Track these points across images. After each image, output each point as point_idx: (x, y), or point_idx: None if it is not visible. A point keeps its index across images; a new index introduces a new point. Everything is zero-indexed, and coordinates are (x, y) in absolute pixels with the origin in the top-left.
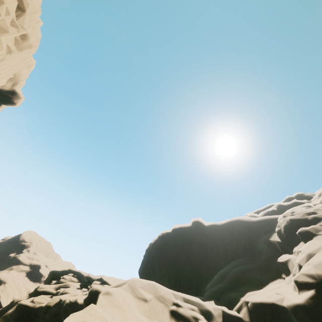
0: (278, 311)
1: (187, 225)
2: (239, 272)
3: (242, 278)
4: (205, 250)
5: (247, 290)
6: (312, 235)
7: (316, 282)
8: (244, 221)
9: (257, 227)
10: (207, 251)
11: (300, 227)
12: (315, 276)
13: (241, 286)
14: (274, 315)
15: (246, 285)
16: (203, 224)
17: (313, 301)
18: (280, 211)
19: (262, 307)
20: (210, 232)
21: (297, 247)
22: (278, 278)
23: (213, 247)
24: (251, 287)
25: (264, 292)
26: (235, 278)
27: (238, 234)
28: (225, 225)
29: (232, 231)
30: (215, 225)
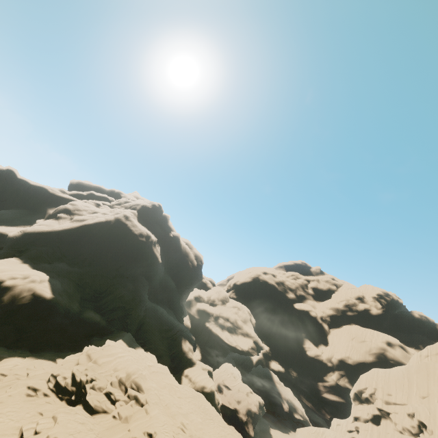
0: (6, 235)
1: (1, 167)
2: (12, 217)
3: (9, 220)
4: (5, 192)
5: (4, 225)
6: (61, 218)
7: (26, 232)
8: (50, 192)
9: (55, 199)
10: (7, 194)
11: (66, 212)
12: (28, 230)
13: (4, 222)
14: (3, 235)
15: (7, 223)
16: (16, 176)
17: (17, 235)
18: (88, 197)
19: (0, 232)
20: (20, 184)
21: (49, 220)
22: (27, 226)
23: (14, 194)
24: (8, 225)
25: (9, 228)
26: (5, 218)
27: (39, 197)
28: (34, 186)
29: (36, 193)
30: (27, 182)
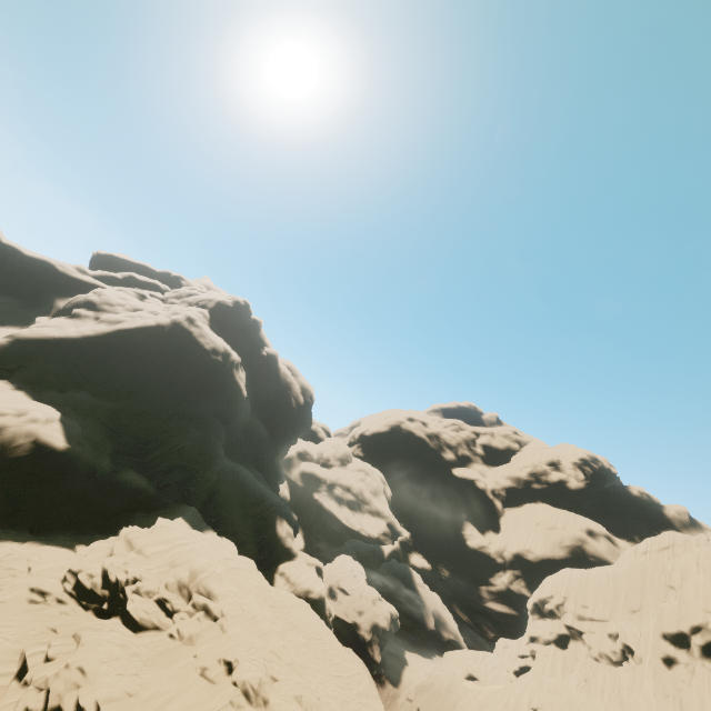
0: None
1: None
2: None
3: None
4: None
5: None
6: (79, 317)
7: (19, 337)
8: (58, 271)
9: (69, 284)
10: None
11: (88, 307)
12: (22, 335)
13: None
14: None
15: None
16: None
17: (3, 342)
18: (125, 282)
19: None
20: (5, 253)
21: (59, 318)
22: (20, 328)
23: None
24: None
25: None
26: None
27: (40, 277)
28: (32, 259)
29: (35, 271)
30: (19, 251)
